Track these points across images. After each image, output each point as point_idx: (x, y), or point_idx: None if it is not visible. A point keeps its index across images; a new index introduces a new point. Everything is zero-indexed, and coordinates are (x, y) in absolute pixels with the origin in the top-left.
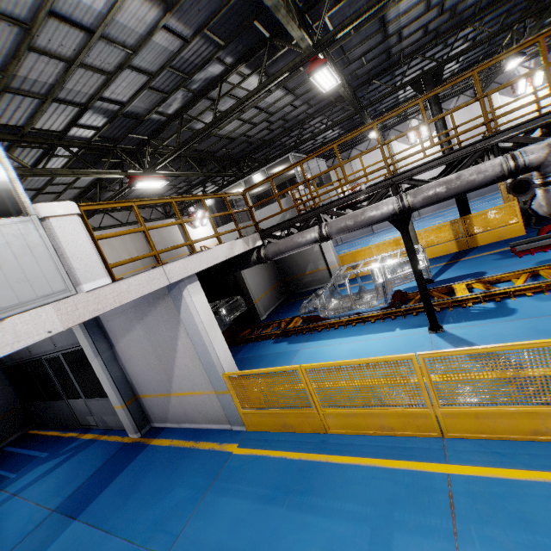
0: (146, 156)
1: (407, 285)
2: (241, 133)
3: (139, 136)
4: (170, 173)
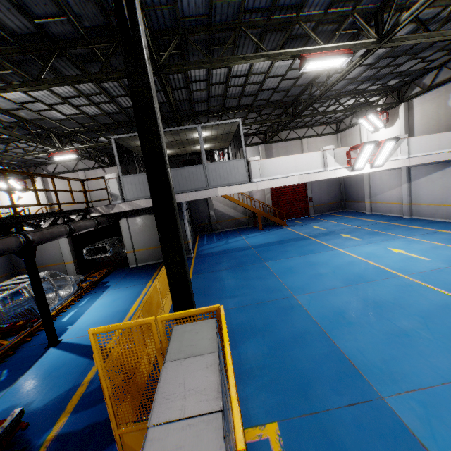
0: (54, 140)
1: (75, 328)
2: (117, 107)
3: (40, 130)
4: (83, 146)
